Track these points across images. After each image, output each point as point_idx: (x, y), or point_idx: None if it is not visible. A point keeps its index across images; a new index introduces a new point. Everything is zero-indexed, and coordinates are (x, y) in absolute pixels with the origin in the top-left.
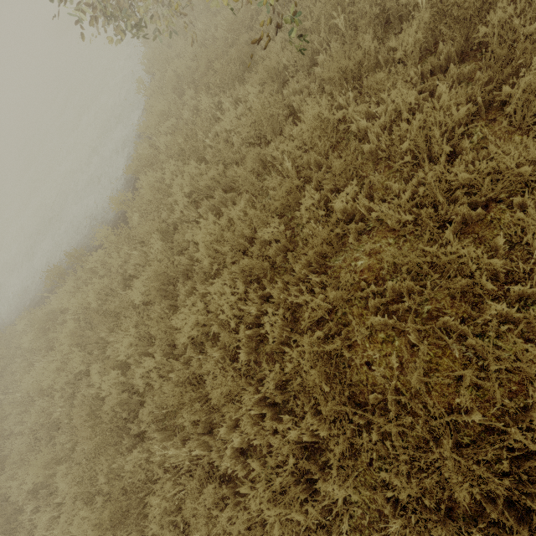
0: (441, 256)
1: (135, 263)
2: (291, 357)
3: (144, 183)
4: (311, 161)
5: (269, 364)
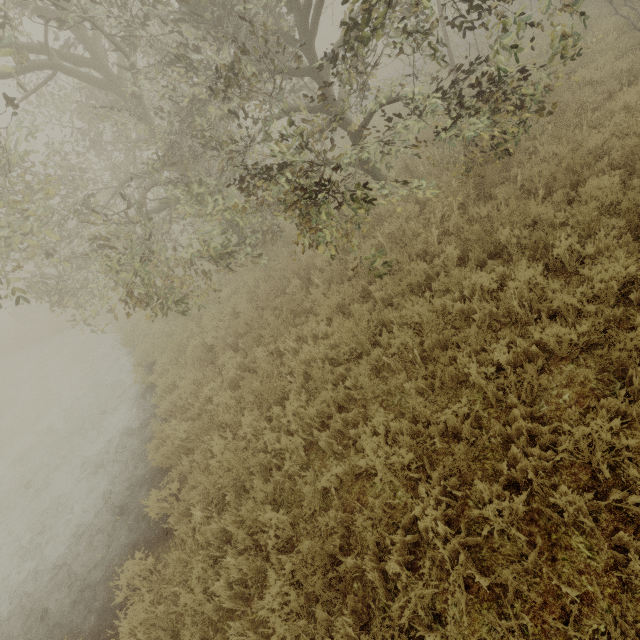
0: None
1: (225, 585)
2: (621, 542)
3: (215, 450)
4: (431, 344)
5: (601, 586)
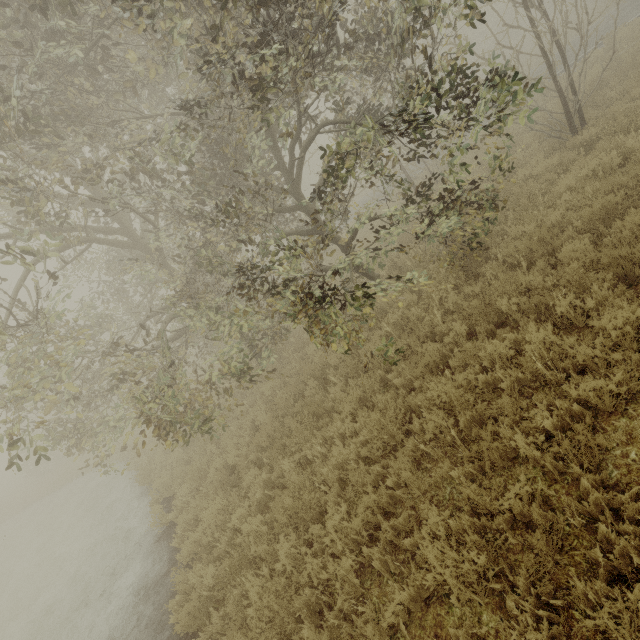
0: None
1: None
2: None
3: (251, 594)
4: (466, 422)
5: None
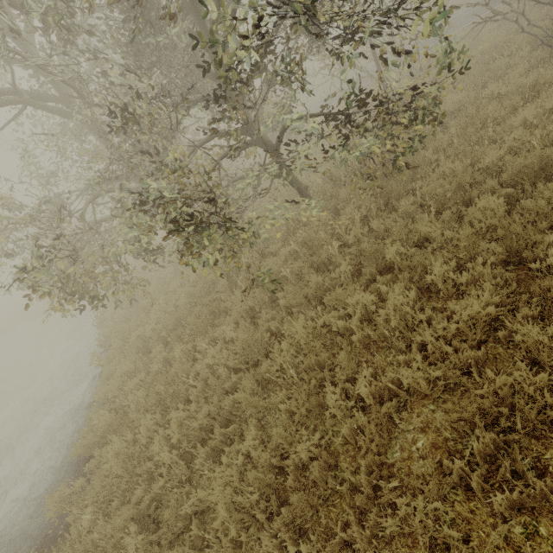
0: (499, 391)
1: None
2: None
3: (110, 454)
4: (310, 363)
5: None
